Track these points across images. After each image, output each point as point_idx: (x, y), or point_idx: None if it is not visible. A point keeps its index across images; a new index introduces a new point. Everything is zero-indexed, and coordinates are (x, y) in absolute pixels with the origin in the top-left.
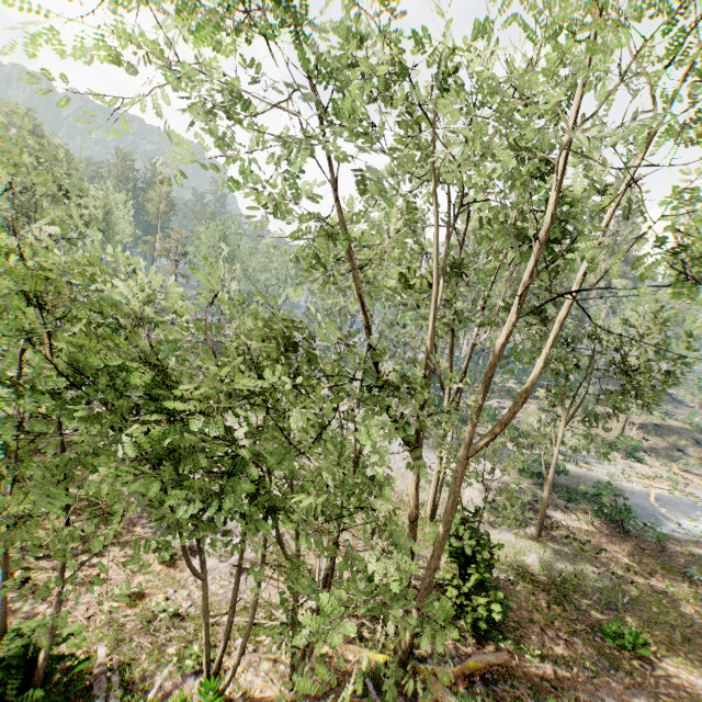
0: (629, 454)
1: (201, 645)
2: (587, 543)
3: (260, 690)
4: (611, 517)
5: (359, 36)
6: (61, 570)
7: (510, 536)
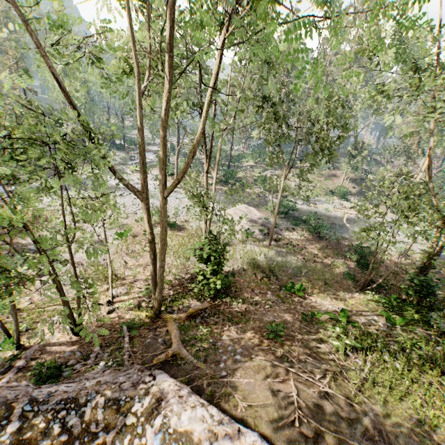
0: (341, 197)
1: (26, 323)
2: (297, 246)
3: (57, 339)
4: (313, 231)
5: None
6: None
7: (252, 247)
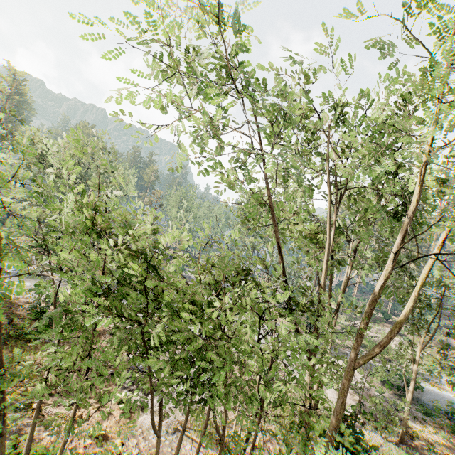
0: None
1: None
2: None
3: None
4: None
5: (286, 95)
6: (73, 412)
7: (378, 438)
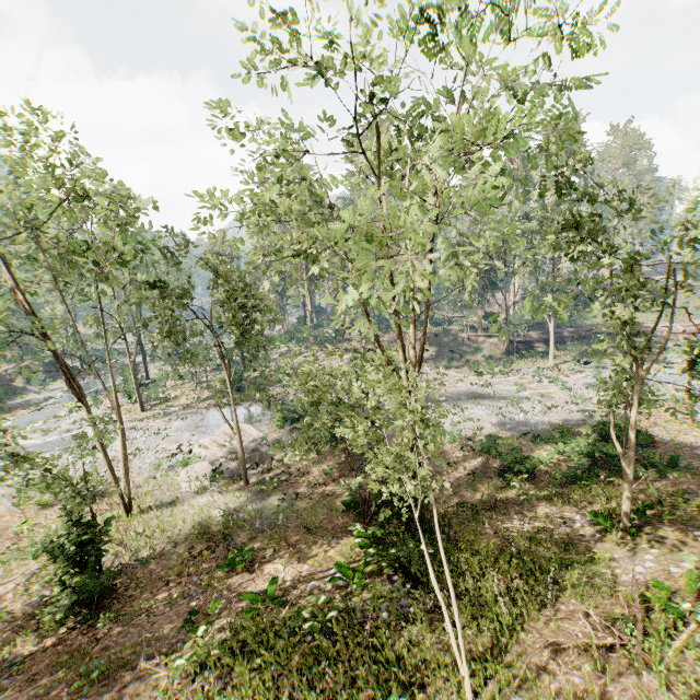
0: None
1: None
2: (296, 472)
3: None
4: None
5: None
6: None
7: (213, 497)
